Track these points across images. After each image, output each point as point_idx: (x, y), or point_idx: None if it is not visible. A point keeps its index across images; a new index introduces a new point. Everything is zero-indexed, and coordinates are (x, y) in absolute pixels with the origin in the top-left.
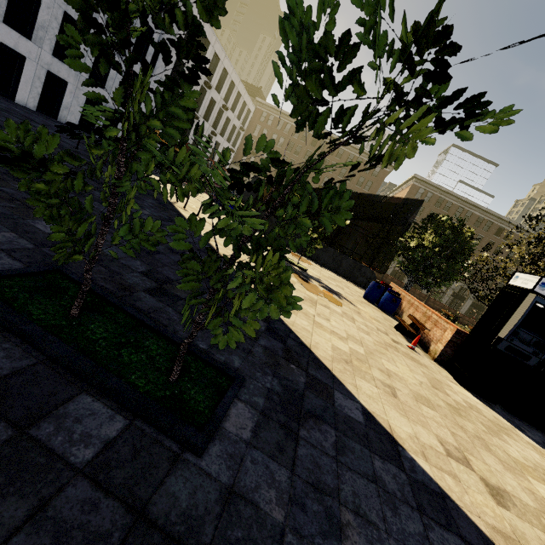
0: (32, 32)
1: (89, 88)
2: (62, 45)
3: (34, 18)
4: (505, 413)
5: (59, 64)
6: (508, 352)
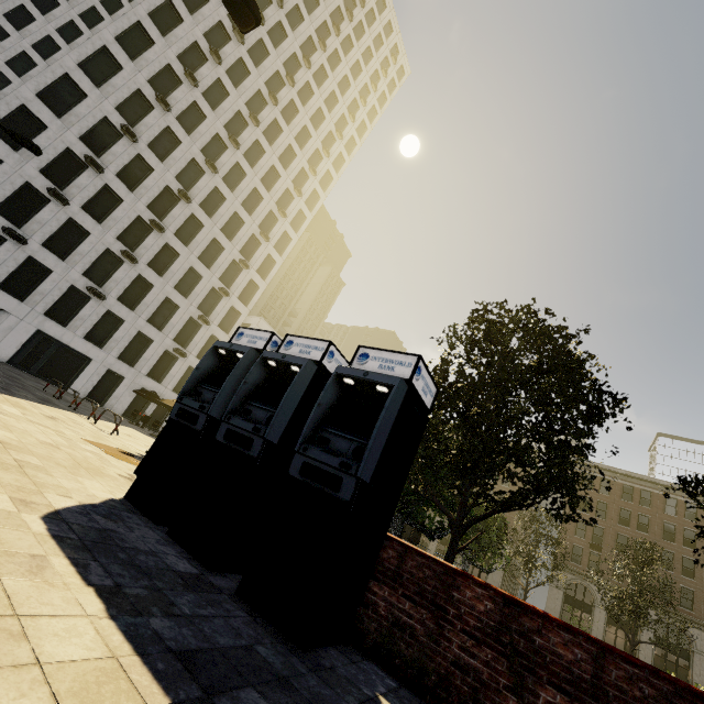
0: (106, 344)
1: (146, 382)
2: (131, 352)
3: (112, 336)
4: (145, 524)
5: (121, 364)
6: (180, 419)
